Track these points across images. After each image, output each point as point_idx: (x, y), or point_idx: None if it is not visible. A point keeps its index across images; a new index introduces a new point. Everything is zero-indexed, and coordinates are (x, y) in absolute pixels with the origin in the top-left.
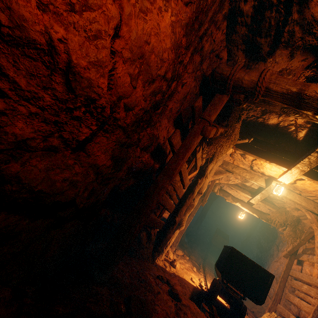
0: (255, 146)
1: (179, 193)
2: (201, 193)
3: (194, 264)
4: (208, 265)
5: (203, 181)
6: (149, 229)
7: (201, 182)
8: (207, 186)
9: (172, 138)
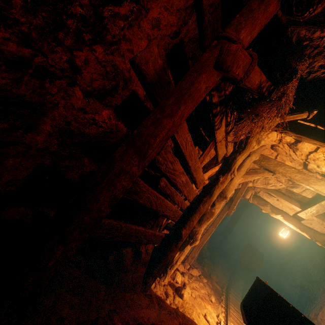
0: (320, 125)
1: (186, 193)
2: (226, 197)
3: (214, 287)
4: (234, 290)
5: (227, 179)
6: (137, 244)
7: (224, 180)
8: (237, 190)
9: (139, 56)
